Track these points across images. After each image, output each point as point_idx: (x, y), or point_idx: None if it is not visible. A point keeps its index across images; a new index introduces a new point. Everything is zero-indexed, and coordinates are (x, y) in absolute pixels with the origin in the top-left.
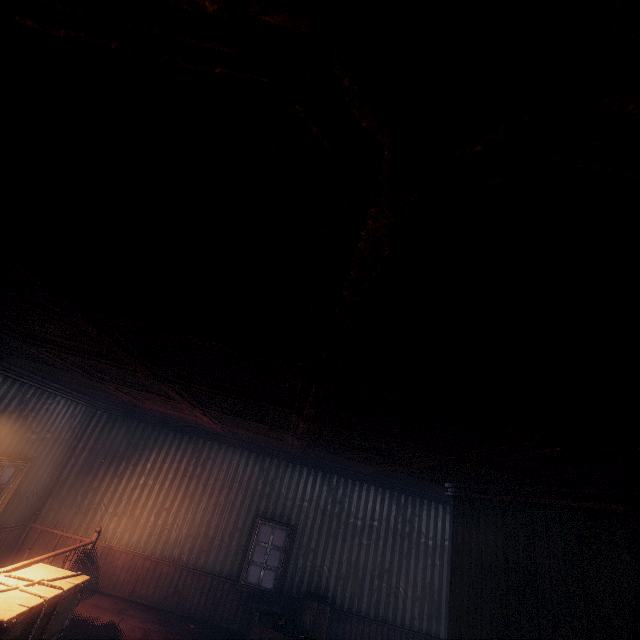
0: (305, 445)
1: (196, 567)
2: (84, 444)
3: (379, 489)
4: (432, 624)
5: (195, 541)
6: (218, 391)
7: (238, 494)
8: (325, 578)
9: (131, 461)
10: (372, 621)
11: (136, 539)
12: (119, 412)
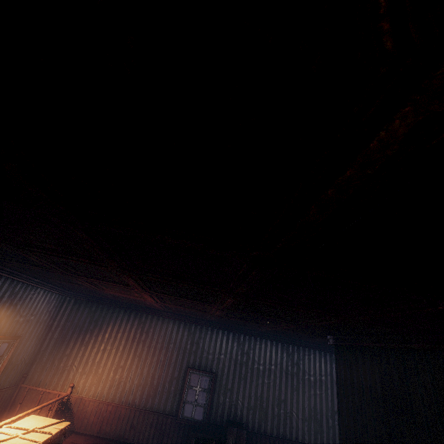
0: (226, 314)
1: (146, 408)
2: (58, 322)
3: (273, 342)
4: (317, 437)
5: (144, 389)
6: (173, 278)
7: (173, 352)
8: (240, 409)
9: (93, 333)
10: (275, 438)
11: (100, 390)
12: (83, 297)
